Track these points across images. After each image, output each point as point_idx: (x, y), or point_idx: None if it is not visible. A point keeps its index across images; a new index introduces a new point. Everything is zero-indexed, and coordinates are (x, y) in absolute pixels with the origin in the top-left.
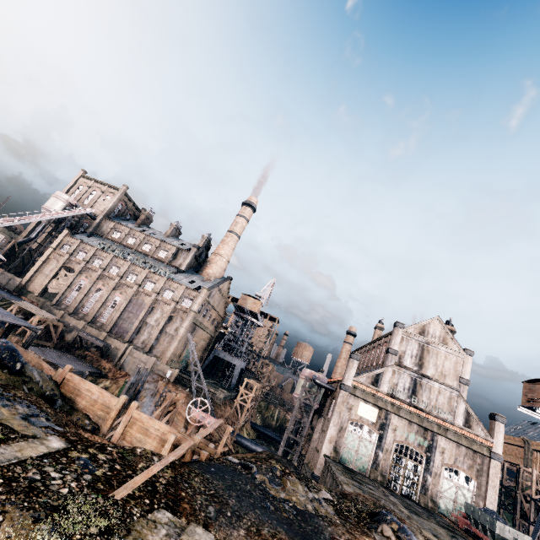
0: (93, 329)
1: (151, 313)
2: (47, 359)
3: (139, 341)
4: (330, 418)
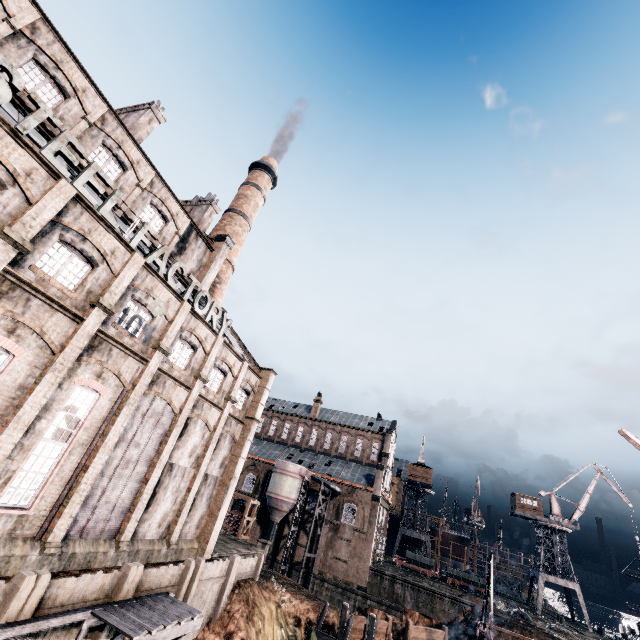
0: (81, 581)
1: (183, 436)
2: None
3: (153, 523)
4: (367, 530)
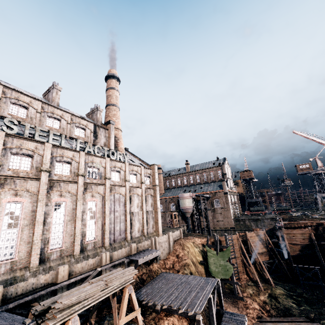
0: (118, 252)
1: (131, 202)
2: (211, 290)
3: (136, 232)
4: (226, 206)
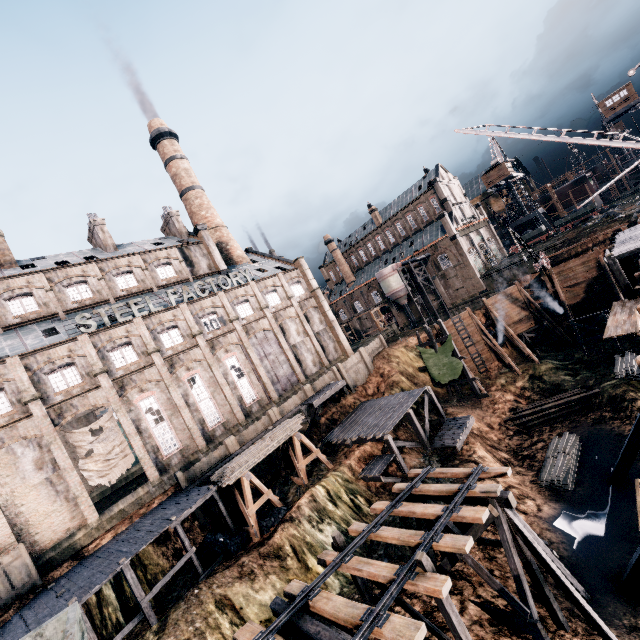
0: (289, 402)
1: (286, 333)
2: (411, 404)
3: (310, 367)
4: (462, 260)
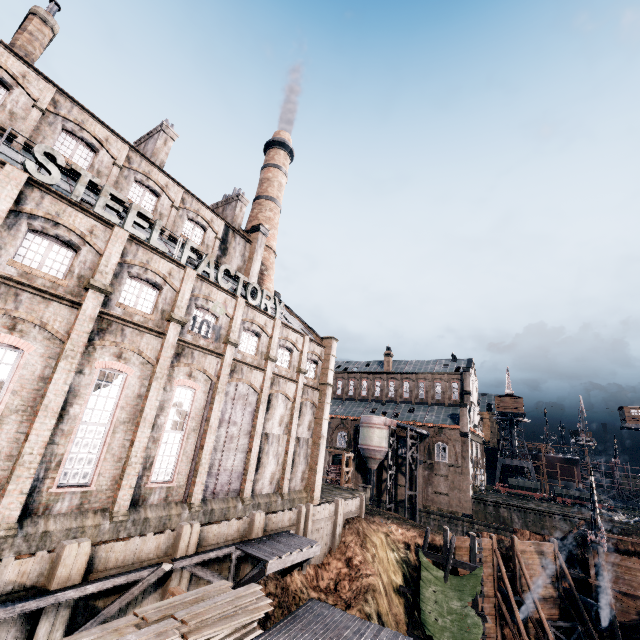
0: (222, 527)
1: (269, 409)
2: None
3: (265, 481)
4: (461, 464)
